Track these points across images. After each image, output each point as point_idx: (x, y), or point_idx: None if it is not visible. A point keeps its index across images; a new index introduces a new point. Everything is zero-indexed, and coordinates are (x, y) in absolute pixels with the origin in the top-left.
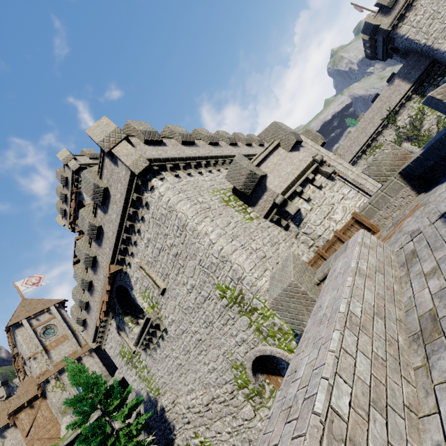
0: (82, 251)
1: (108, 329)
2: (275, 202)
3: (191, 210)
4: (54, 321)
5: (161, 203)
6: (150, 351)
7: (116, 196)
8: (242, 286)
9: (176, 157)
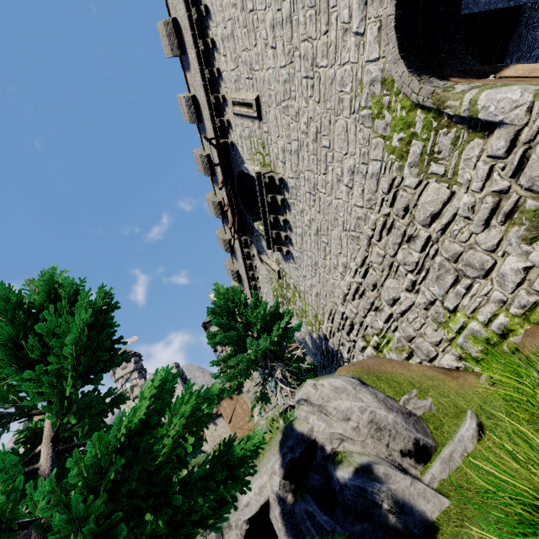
0: (197, 156)
1: (254, 267)
2: None
3: None
4: None
5: None
6: (287, 249)
7: (182, 16)
8: None
9: None
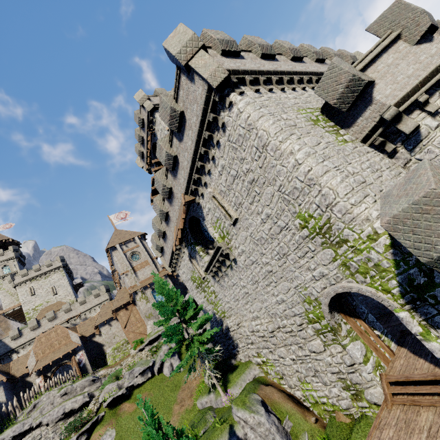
0: (160, 182)
1: (181, 257)
2: (382, 118)
3: (274, 126)
4: (138, 249)
5: (239, 122)
6: (219, 278)
7: (192, 120)
8: (331, 214)
9: (256, 70)
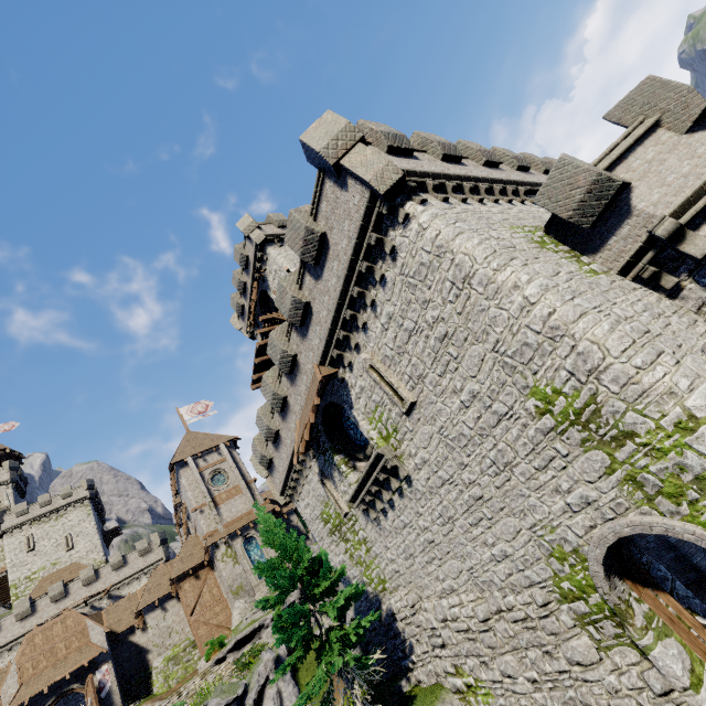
0: (277, 346)
1: (305, 476)
2: (652, 236)
3: (482, 247)
4: (224, 465)
5: (421, 244)
6: (376, 514)
7: (339, 246)
8: (597, 387)
9: (440, 174)
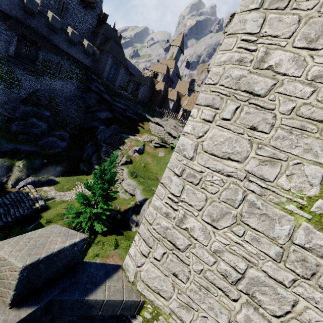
0: None
1: None
2: None
3: (216, 69)
4: None
5: None
6: None
7: None
8: None
9: None
